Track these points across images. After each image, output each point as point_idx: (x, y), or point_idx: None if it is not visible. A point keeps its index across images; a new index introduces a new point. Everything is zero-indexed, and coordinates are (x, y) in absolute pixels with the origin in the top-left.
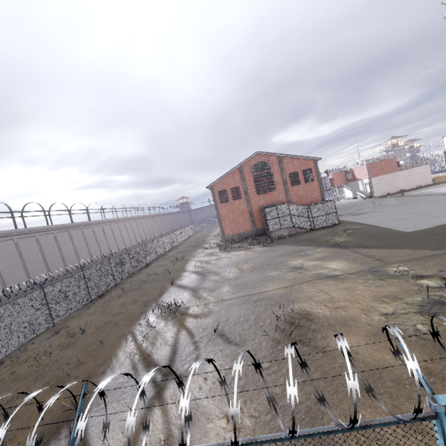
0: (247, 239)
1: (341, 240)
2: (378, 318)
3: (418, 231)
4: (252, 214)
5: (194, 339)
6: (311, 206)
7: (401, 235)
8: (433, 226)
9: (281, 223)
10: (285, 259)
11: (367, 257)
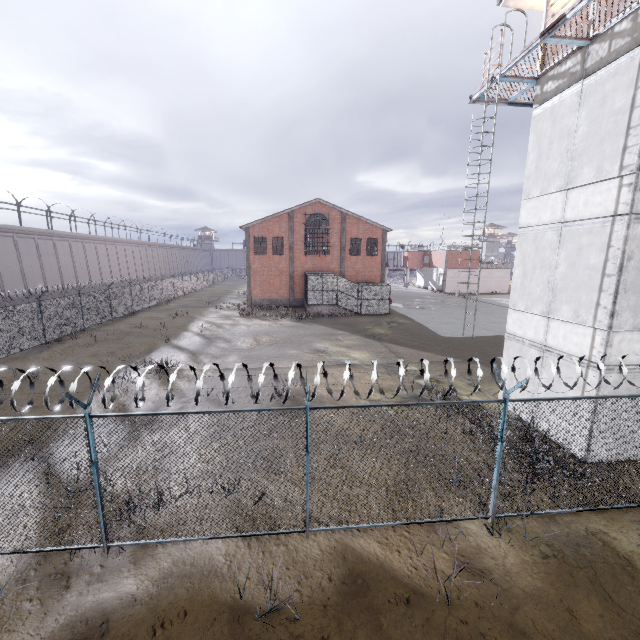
0: (279, 308)
1: (380, 331)
2: (365, 402)
3: (453, 338)
4: (293, 278)
5: (182, 399)
6: (364, 286)
7: (436, 339)
8: (469, 337)
9: (323, 298)
10: (312, 340)
11: (392, 353)
